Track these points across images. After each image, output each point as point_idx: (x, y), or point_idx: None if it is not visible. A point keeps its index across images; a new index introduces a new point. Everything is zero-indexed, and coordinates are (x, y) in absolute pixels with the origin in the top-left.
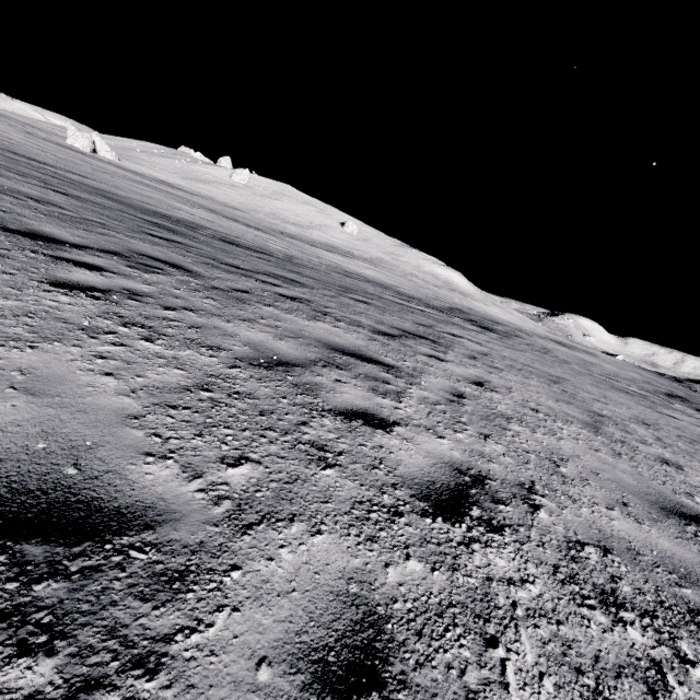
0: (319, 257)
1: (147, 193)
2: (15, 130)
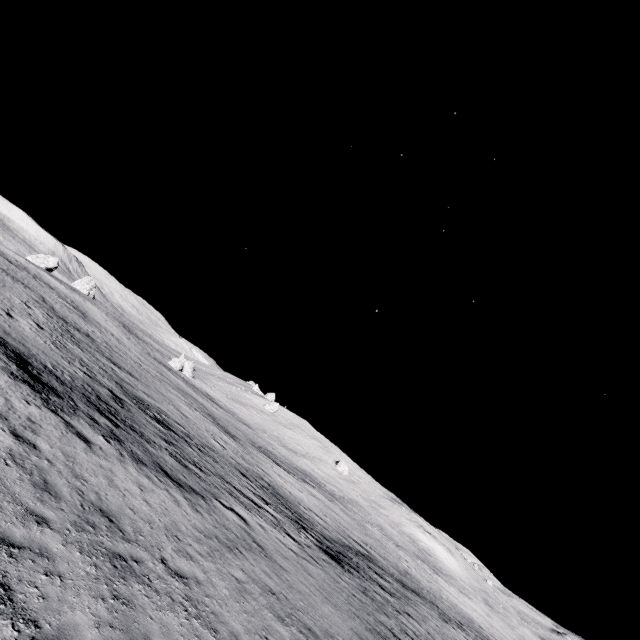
0: (255, 465)
1: (169, 394)
2: (141, 351)
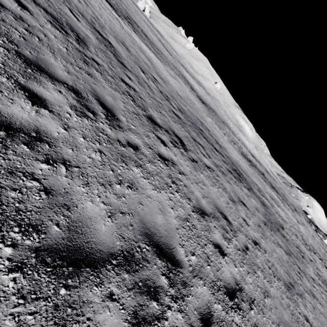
0: (179, 68)
1: (143, 23)
2: None
